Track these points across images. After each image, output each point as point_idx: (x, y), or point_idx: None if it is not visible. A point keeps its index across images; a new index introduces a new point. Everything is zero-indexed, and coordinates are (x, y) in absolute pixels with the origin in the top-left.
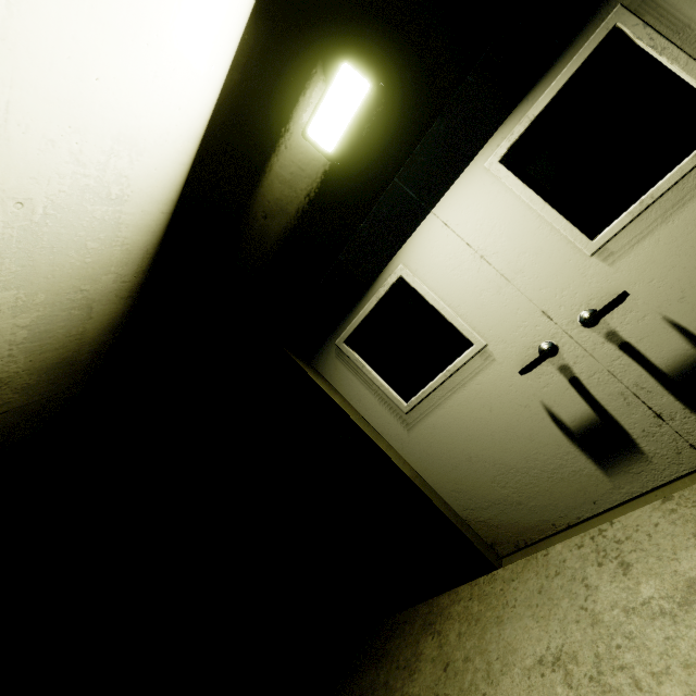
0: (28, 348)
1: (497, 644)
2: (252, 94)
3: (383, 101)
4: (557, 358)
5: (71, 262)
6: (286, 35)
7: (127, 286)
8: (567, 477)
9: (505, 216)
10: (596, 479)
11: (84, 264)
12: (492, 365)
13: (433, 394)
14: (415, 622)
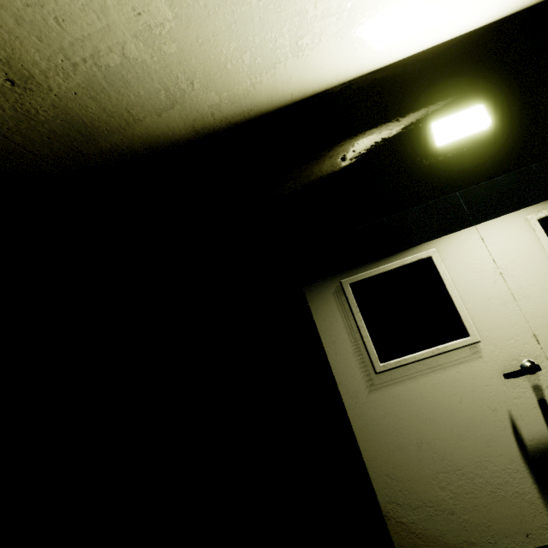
0: (94, 79)
1: None
2: (396, 85)
3: (480, 143)
4: (534, 377)
5: (222, 51)
6: (436, 74)
7: (208, 121)
8: (509, 497)
9: (528, 255)
10: (536, 508)
11: (223, 65)
12: (477, 361)
13: (412, 365)
14: None
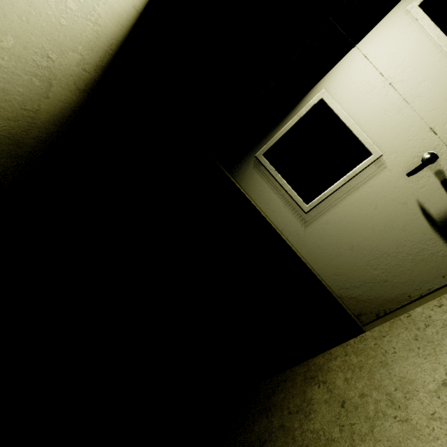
0: None
1: (390, 379)
2: None
3: None
4: (435, 164)
5: (47, 13)
6: None
7: (86, 77)
8: (426, 258)
9: (414, 51)
10: None
11: (58, 25)
12: (383, 172)
13: (331, 196)
14: (296, 379)
